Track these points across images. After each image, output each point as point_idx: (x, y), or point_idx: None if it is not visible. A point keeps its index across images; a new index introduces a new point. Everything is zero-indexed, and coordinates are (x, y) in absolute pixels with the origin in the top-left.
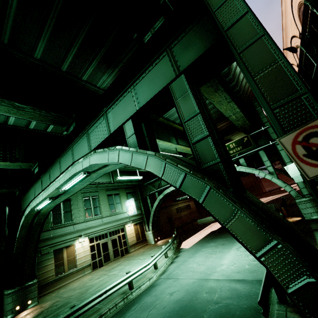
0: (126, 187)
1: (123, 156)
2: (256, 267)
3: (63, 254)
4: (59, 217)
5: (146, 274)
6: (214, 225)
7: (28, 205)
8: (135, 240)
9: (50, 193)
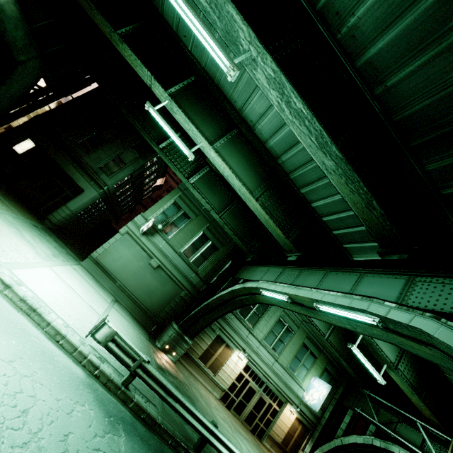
0: (332, 361)
1: None
2: None
3: (219, 347)
4: (248, 311)
5: None
6: None
7: (255, 280)
8: (281, 438)
9: (299, 295)
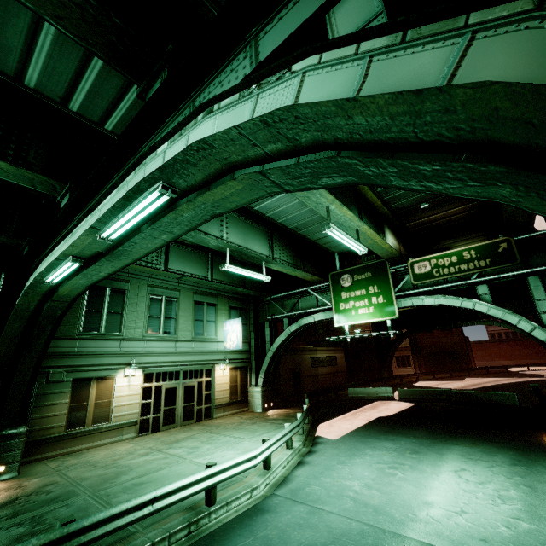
0: (232, 297)
1: (320, 86)
2: (533, 539)
3: (89, 391)
4: (97, 319)
5: (246, 474)
6: (382, 405)
7: (32, 271)
8: (227, 397)
9: (75, 241)
